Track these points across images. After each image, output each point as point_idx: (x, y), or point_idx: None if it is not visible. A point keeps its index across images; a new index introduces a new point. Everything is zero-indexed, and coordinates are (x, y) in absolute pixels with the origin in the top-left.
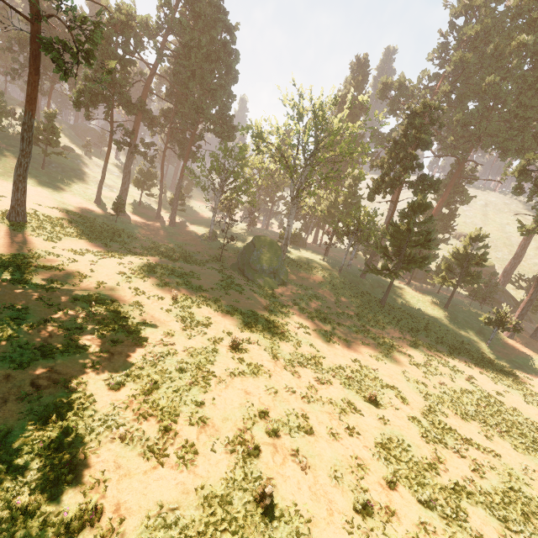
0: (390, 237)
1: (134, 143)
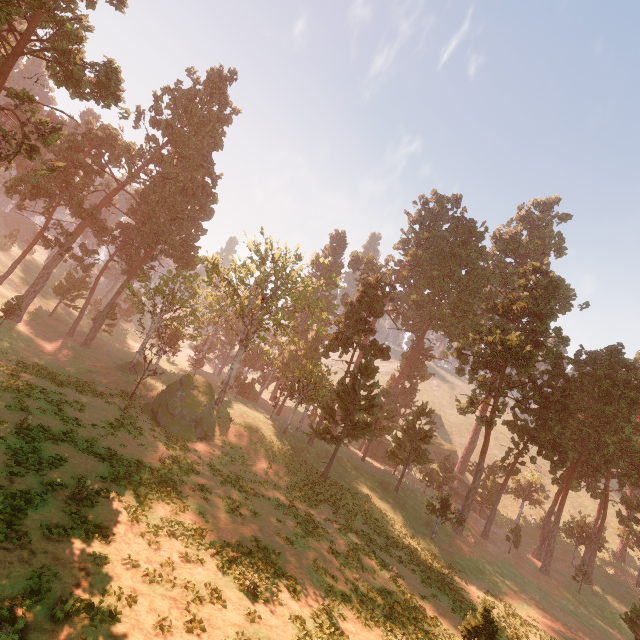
0: (336, 397)
1: (69, 245)
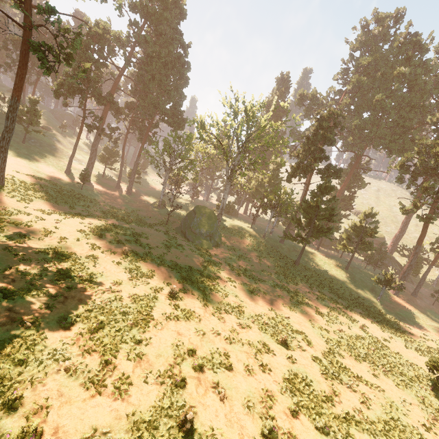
0: (303, 211)
1: (101, 127)
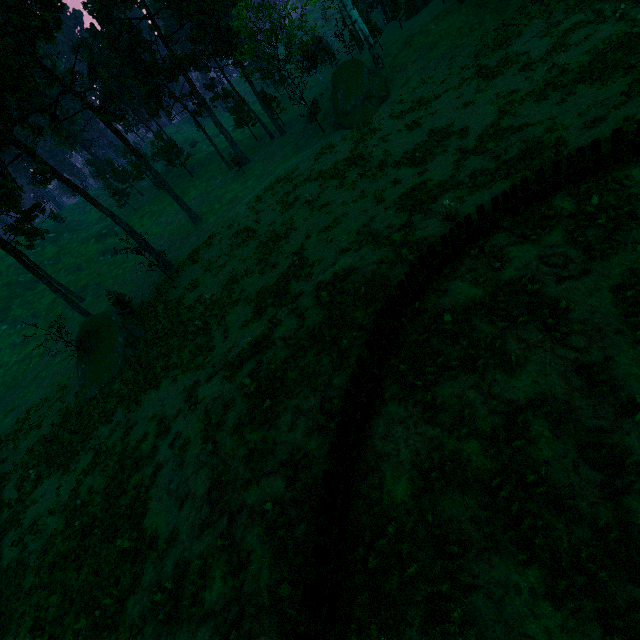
0: None
1: (201, 99)
